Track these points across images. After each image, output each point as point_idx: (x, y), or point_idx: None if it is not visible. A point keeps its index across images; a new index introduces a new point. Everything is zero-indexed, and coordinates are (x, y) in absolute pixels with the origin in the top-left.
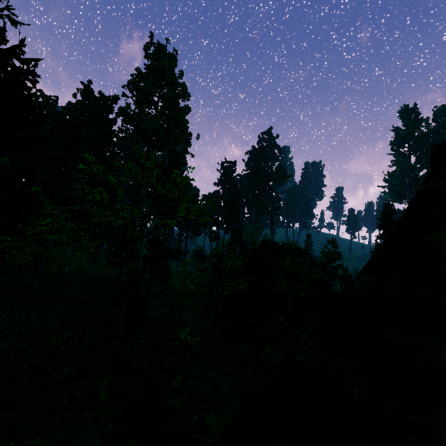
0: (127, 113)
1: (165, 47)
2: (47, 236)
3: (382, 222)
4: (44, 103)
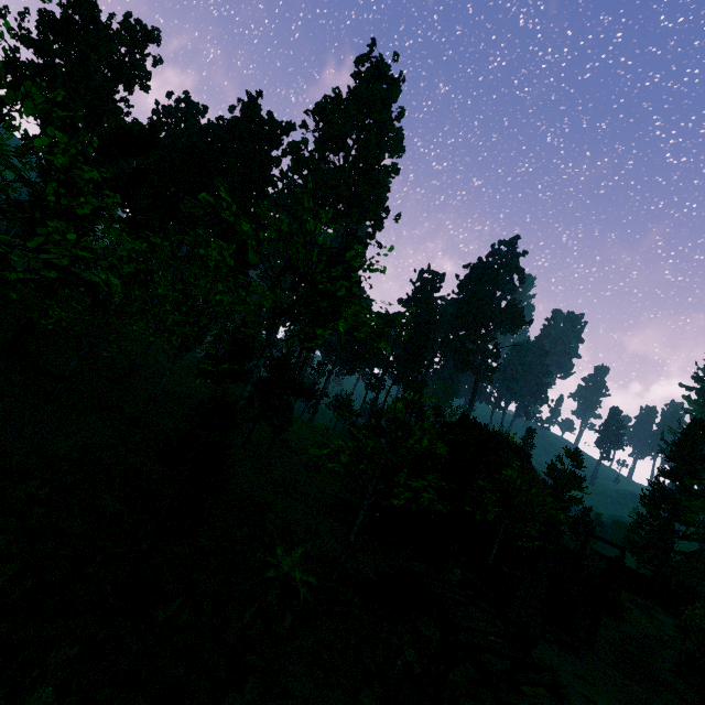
0: (299, 153)
1: (388, 67)
2: (82, 273)
3: (679, 450)
4: (186, 112)
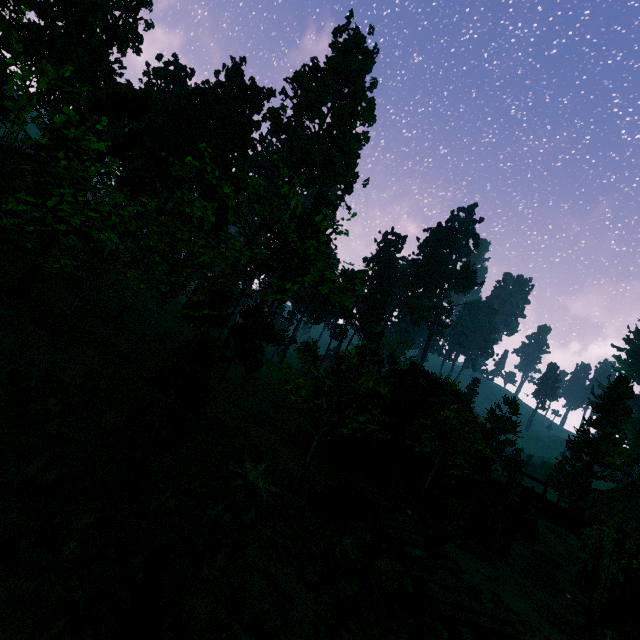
0: (278, 118)
1: (364, 39)
2: (91, 231)
3: (604, 402)
4: (175, 74)
